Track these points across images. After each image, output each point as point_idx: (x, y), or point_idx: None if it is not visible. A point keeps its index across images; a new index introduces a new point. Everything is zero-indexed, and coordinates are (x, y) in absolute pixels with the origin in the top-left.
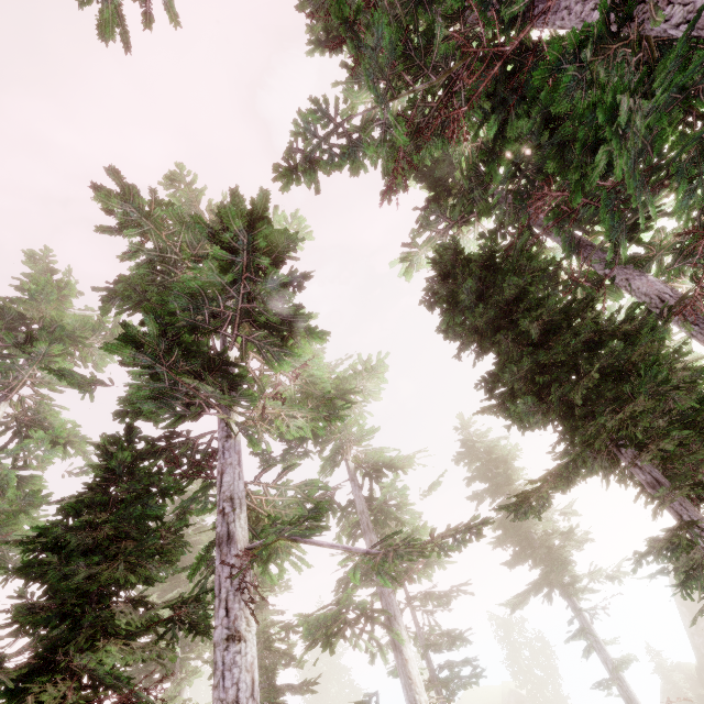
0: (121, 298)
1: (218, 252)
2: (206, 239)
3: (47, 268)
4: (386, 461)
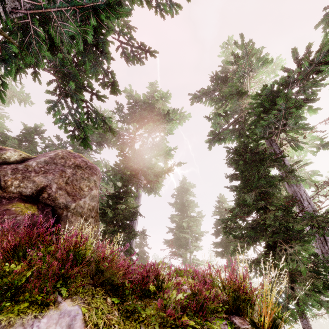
0: (198, 98)
1: (305, 64)
2: (261, 66)
3: (154, 90)
4: (308, 180)
